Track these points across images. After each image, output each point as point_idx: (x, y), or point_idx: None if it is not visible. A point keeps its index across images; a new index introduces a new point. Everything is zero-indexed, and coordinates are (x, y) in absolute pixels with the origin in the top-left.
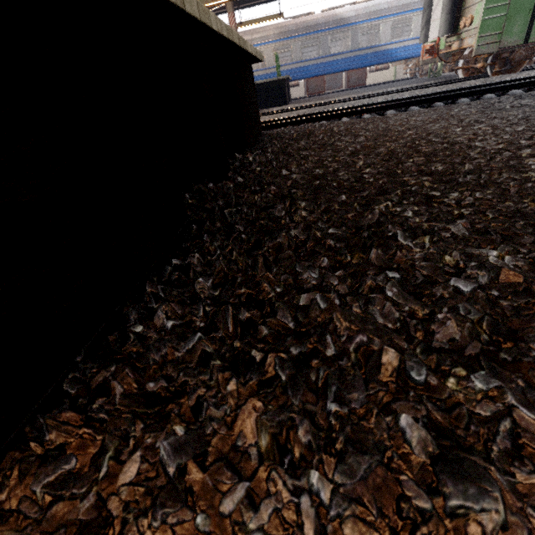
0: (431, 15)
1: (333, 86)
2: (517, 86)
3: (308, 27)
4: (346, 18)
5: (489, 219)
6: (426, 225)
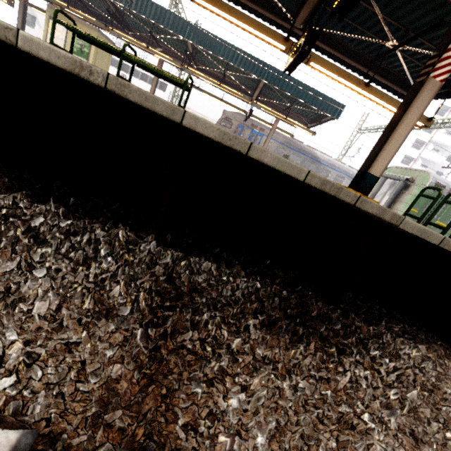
0: (374, 198)
1: None
2: None
3: (299, 148)
4: (318, 158)
5: None
6: None
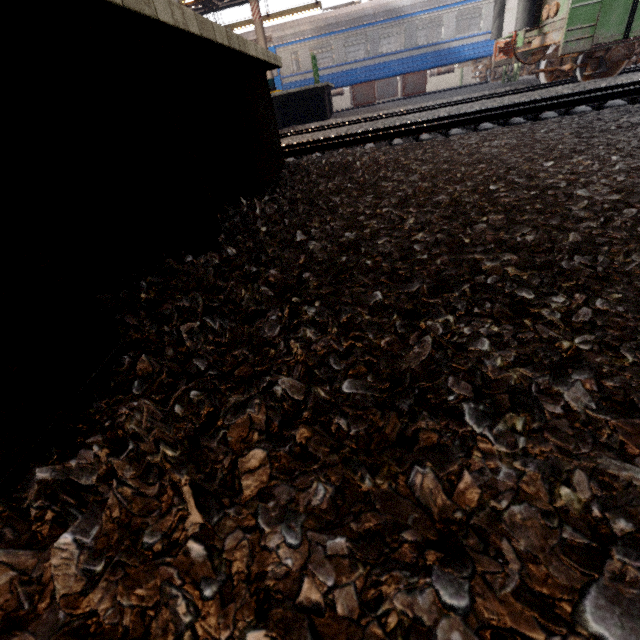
0: (506, 3)
1: (385, 94)
2: (618, 95)
3: (352, 19)
4: (400, 8)
5: (628, 365)
6: (516, 377)
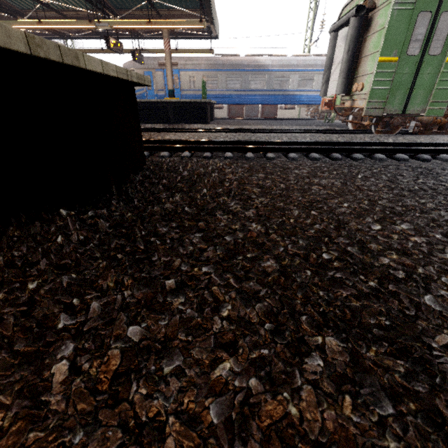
0: (330, 76)
1: (250, 114)
2: (403, 151)
3: (233, 64)
4: (264, 65)
5: None
6: None
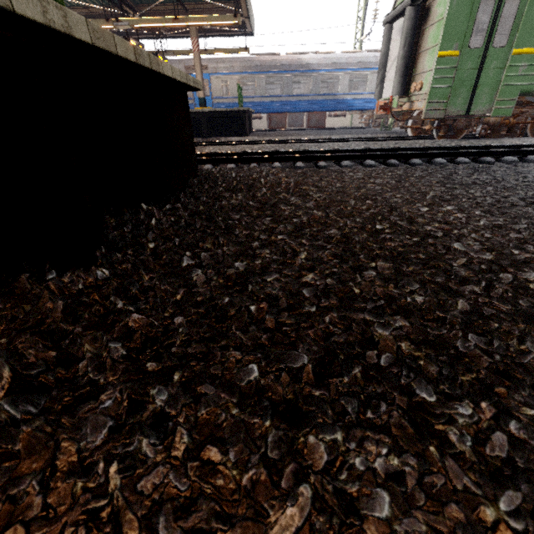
0: (385, 75)
1: (294, 124)
2: (464, 154)
3: (272, 66)
4: (309, 65)
5: None
6: None
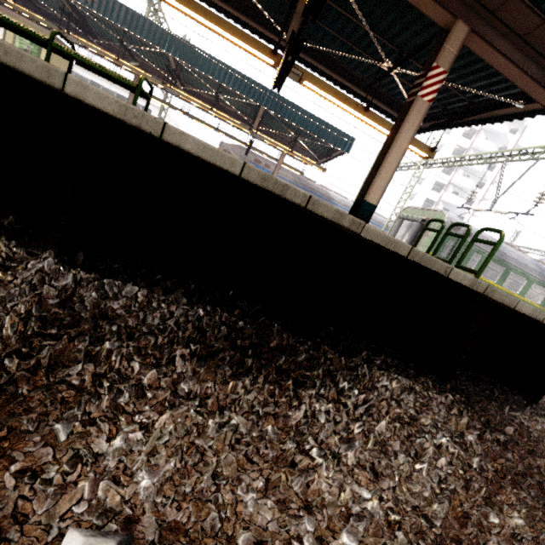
0: None
1: None
2: None
3: (311, 188)
4: (333, 199)
5: None
6: None
